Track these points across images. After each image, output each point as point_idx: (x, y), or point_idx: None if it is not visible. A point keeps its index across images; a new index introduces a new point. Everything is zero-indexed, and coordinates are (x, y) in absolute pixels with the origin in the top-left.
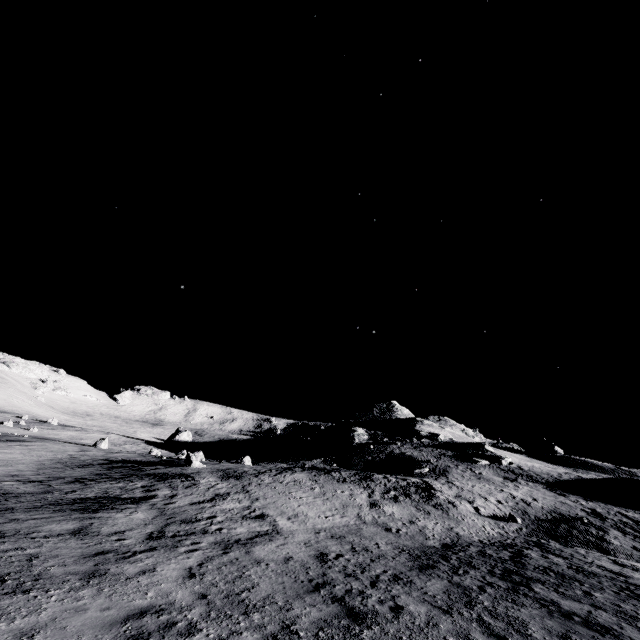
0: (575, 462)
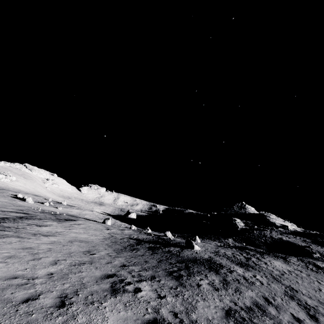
0: None
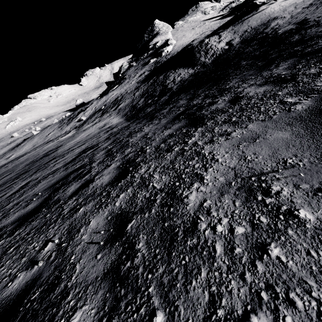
0: (250, 2)
